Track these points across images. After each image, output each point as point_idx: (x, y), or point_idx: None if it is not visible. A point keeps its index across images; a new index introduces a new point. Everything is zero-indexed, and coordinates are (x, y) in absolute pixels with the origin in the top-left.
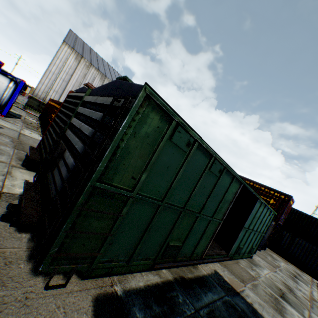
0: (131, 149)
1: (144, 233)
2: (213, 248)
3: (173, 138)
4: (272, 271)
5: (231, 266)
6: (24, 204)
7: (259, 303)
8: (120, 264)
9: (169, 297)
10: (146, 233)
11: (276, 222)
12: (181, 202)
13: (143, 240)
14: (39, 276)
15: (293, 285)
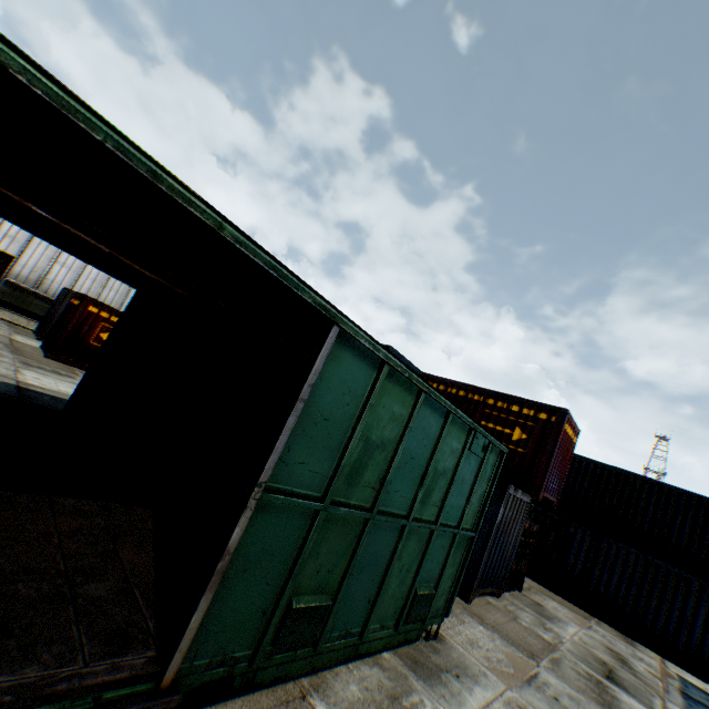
0: None
1: None
2: None
3: None
4: (514, 684)
5: None
6: None
7: None
8: None
9: None
10: None
11: (534, 496)
12: None
13: None
14: None
15: None
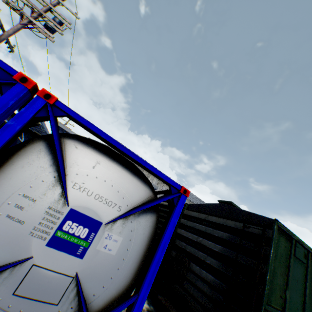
0: (275, 269)
1: None
2: None
3: (295, 253)
4: None
5: None
6: None
7: None
8: None
9: None
10: None
11: None
12: None
13: None
14: None
15: None
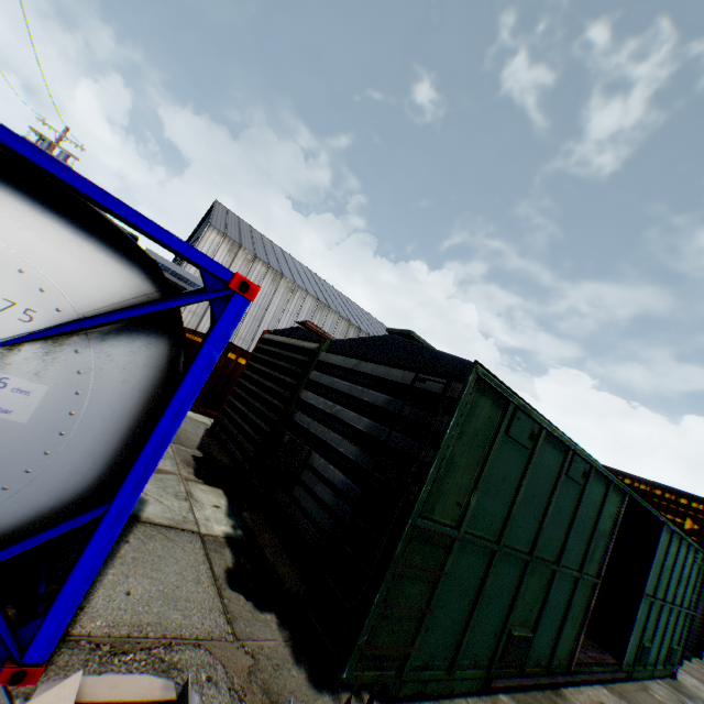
0: (457, 458)
1: (473, 608)
2: (583, 647)
3: (510, 431)
4: None
5: (633, 696)
6: (270, 557)
7: None
8: (438, 674)
9: None
10: (476, 607)
11: None
12: (525, 543)
13: (472, 622)
14: (324, 692)
15: None
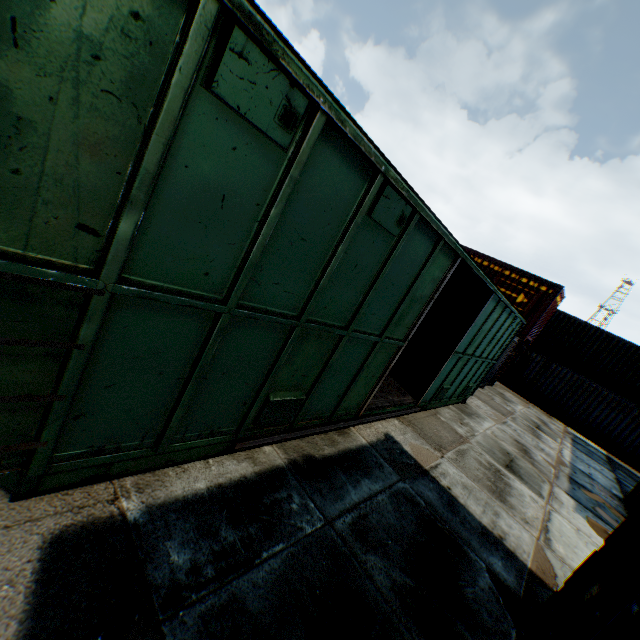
0: (30, 109)
1: (187, 384)
2: (387, 394)
3: (218, 84)
4: (498, 423)
5: (421, 423)
6: None
7: (464, 486)
8: (134, 455)
9: (268, 504)
10: (191, 383)
11: (521, 338)
12: (291, 305)
13: (186, 399)
14: None
15: (533, 443)
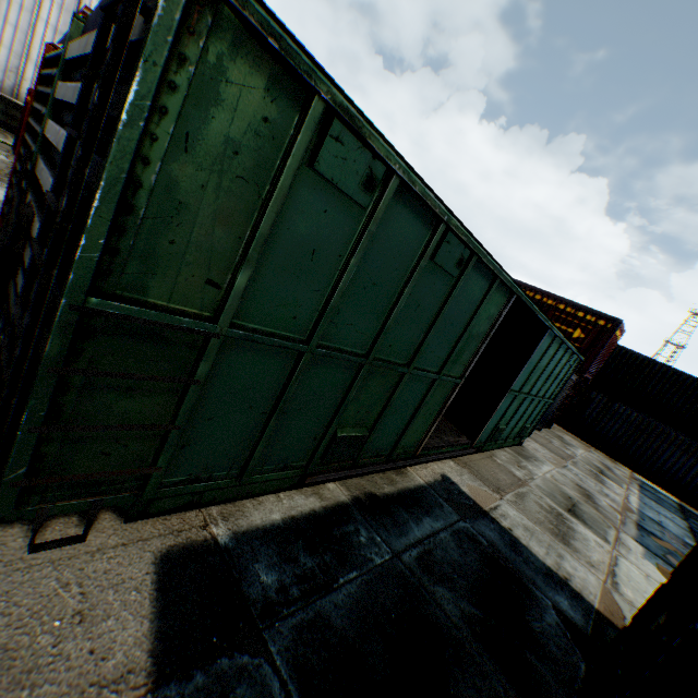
0: (187, 195)
1: (271, 418)
2: (442, 434)
3: (319, 162)
4: (558, 467)
5: (477, 465)
6: None
7: (525, 528)
8: (221, 485)
9: (339, 536)
10: (274, 417)
11: (579, 376)
12: (360, 344)
13: (269, 432)
14: (14, 525)
15: (596, 488)
